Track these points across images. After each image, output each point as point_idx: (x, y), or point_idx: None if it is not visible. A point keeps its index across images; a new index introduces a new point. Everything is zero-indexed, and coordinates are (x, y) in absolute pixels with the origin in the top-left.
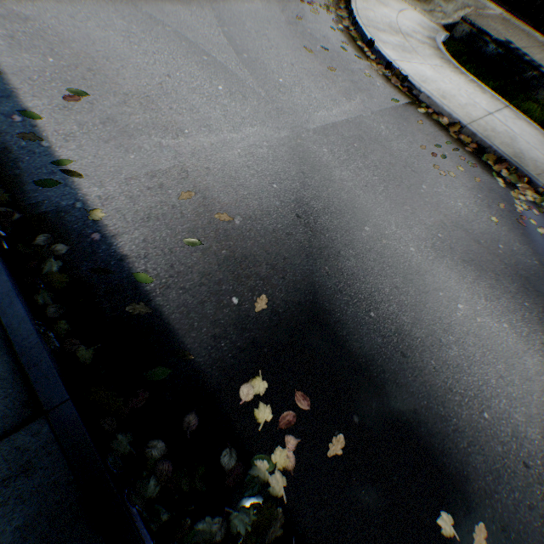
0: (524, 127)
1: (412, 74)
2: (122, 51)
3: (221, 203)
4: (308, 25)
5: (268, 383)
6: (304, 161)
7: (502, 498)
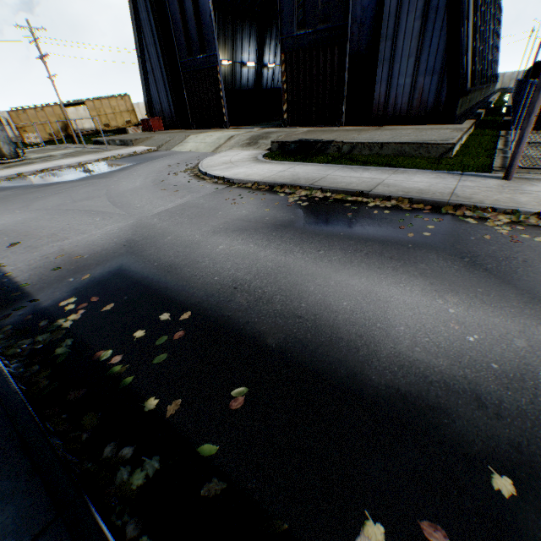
0: (309, 167)
1: (229, 174)
2: (47, 225)
3: (80, 254)
4: (168, 181)
5: (78, 299)
6: (139, 227)
7: (211, 302)
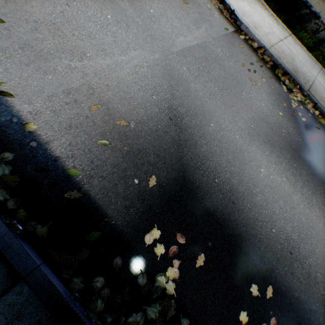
0: (299, 50)
1: (237, 9)
2: None
3: (120, 112)
4: None
5: (160, 231)
6: (172, 77)
7: (280, 271)
